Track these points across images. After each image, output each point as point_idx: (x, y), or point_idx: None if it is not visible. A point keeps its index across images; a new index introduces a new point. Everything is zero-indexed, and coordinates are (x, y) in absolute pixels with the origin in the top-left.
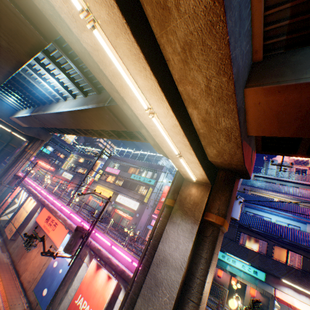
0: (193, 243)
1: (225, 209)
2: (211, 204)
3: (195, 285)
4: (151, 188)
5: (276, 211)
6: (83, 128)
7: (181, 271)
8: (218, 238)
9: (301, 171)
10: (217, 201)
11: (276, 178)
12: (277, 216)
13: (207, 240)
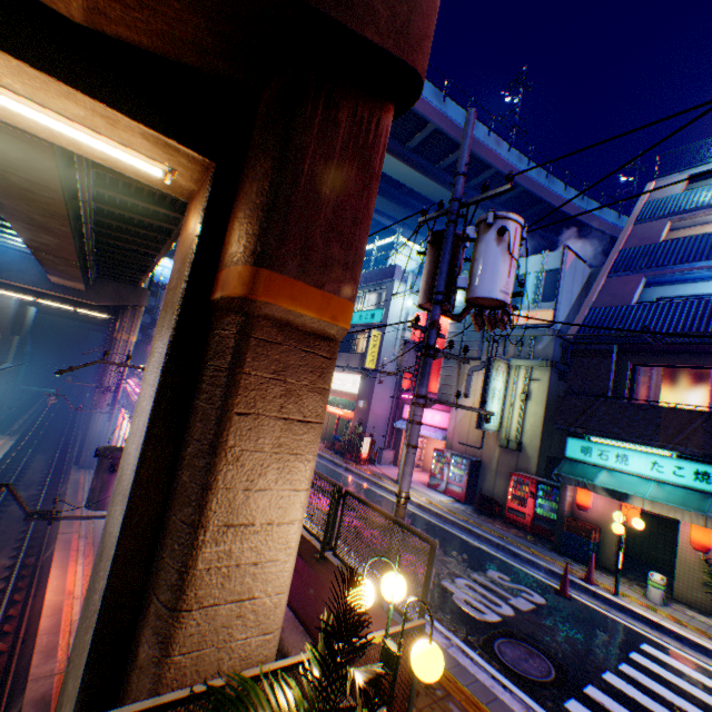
0: (156, 398)
1: (262, 228)
2: (229, 237)
3: (168, 543)
4: (376, 332)
5: None
6: (64, 218)
7: (125, 504)
8: (251, 354)
9: None
10: (241, 213)
11: None
12: None
13: (209, 376)
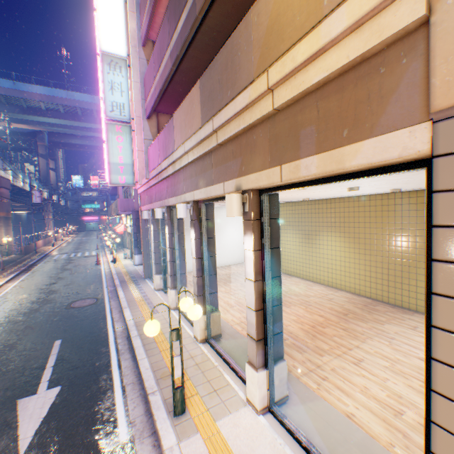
0: None
1: None
2: None
3: None
4: None
5: None
6: None
7: None
8: None
9: None
10: None
11: None
12: None
13: None
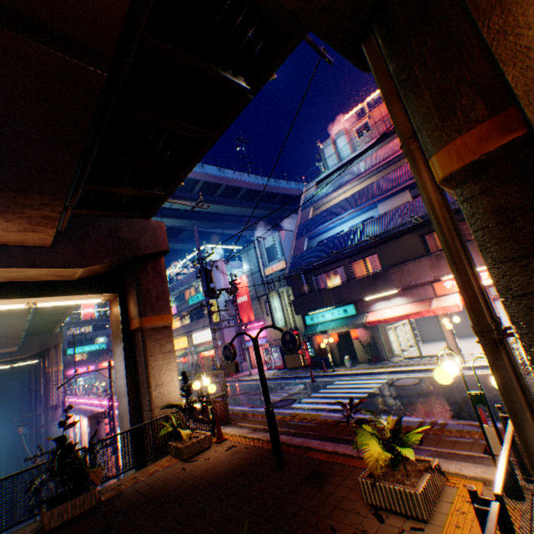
0: (125, 363)
1: (139, 307)
2: (130, 311)
3: (143, 396)
4: (213, 300)
5: (338, 218)
6: (26, 316)
7: (127, 394)
8: (148, 339)
9: (363, 130)
10: (131, 304)
11: (339, 165)
12: (348, 222)
13: (138, 350)
